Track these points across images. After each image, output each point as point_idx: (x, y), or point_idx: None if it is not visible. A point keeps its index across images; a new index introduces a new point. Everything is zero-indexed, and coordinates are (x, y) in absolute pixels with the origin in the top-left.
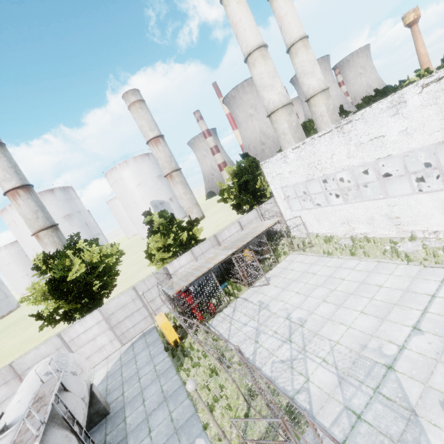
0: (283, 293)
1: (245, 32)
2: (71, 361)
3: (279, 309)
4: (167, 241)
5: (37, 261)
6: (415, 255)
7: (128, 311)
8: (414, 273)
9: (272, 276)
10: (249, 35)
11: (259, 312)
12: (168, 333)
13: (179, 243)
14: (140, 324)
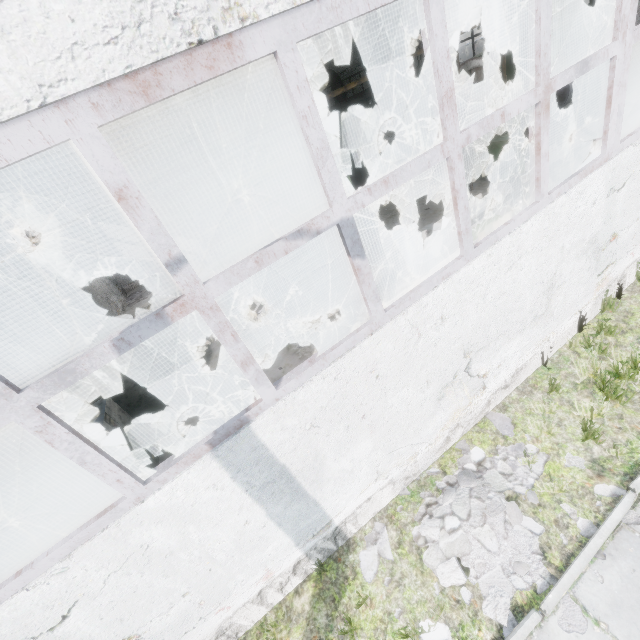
0: None
1: None
2: None
3: None
4: None
5: None
6: None
7: None
8: None
9: None
10: None
11: None
12: None
13: None
14: None
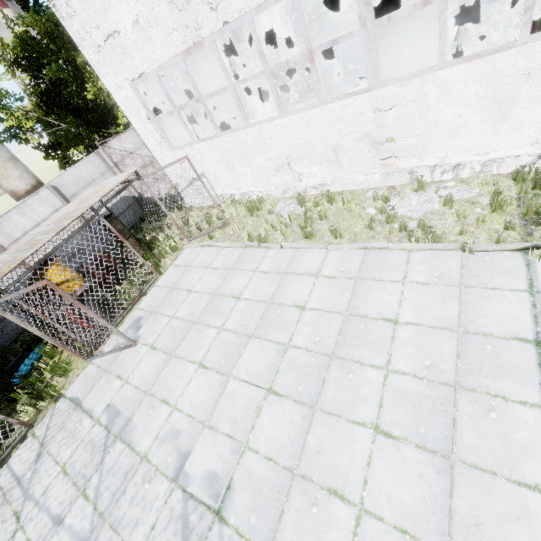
0: (168, 369)
1: None
2: None
3: (158, 436)
4: None
5: None
6: (434, 224)
7: None
8: (455, 273)
9: (147, 314)
10: None
11: (104, 457)
12: None
13: None
14: None
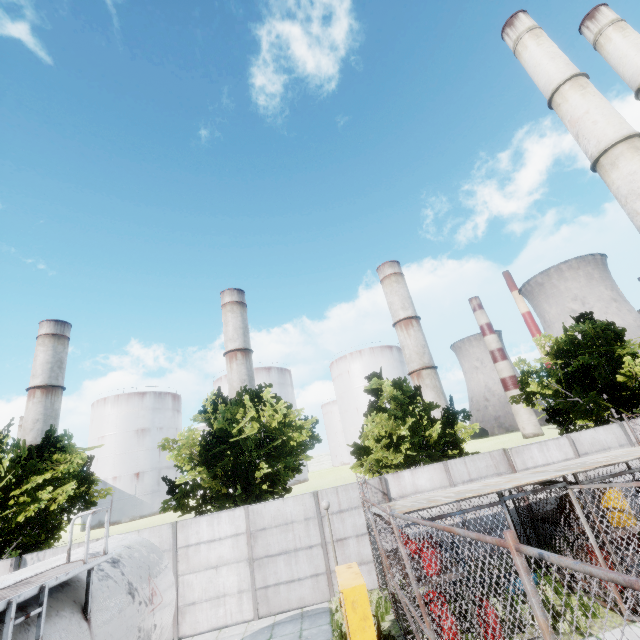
0: None
1: (595, 126)
2: (148, 562)
3: None
4: (398, 430)
5: (209, 402)
6: None
7: (291, 540)
8: None
9: None
10: (604, 126)
11: None
12: (357, 625)
13: (421, 440)
14: (303, 584)
